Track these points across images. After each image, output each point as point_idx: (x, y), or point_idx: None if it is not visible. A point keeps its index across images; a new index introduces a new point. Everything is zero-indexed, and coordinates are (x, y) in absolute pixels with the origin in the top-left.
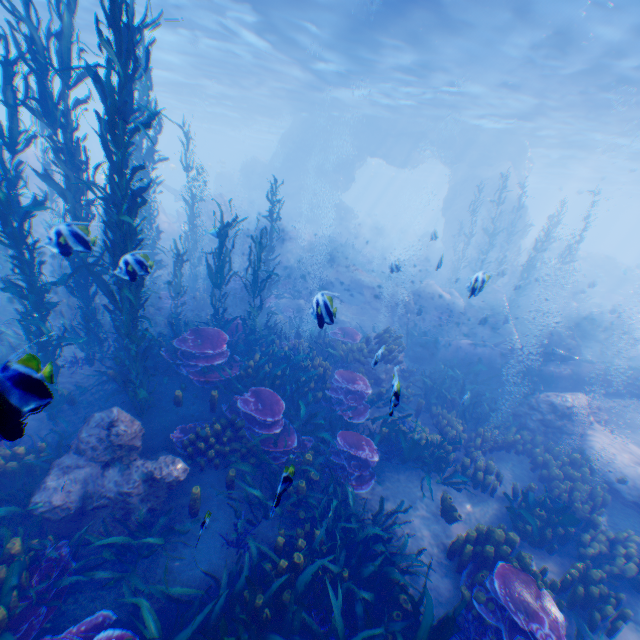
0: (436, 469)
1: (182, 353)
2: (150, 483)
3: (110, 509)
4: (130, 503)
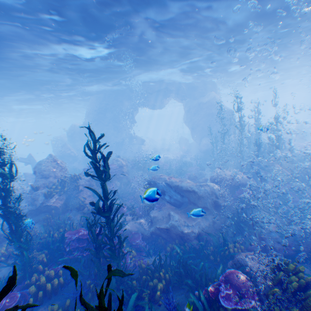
0: None
1: None
2: None
3: None
4: None
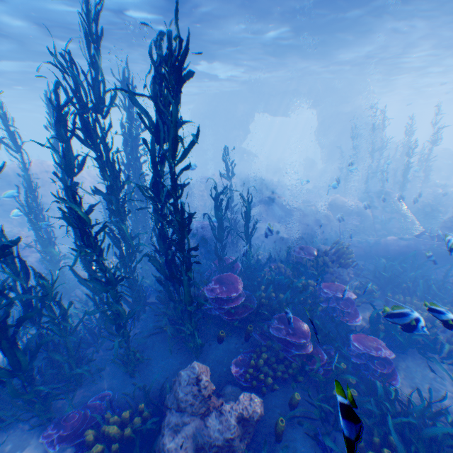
0: (436, 352)
1: (212, 299)
2: (241, 423)
3: None
4: (233, 445)
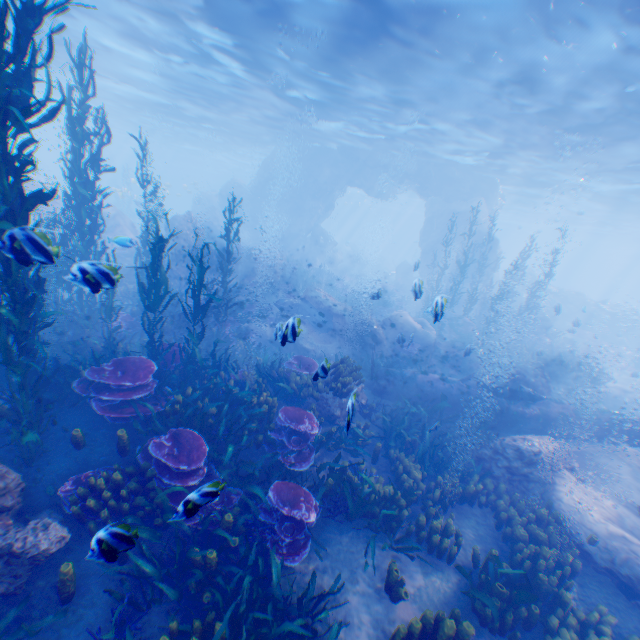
0: (385, 530)
1: (95, 385)
2: (7, 559)
3: None
4: None
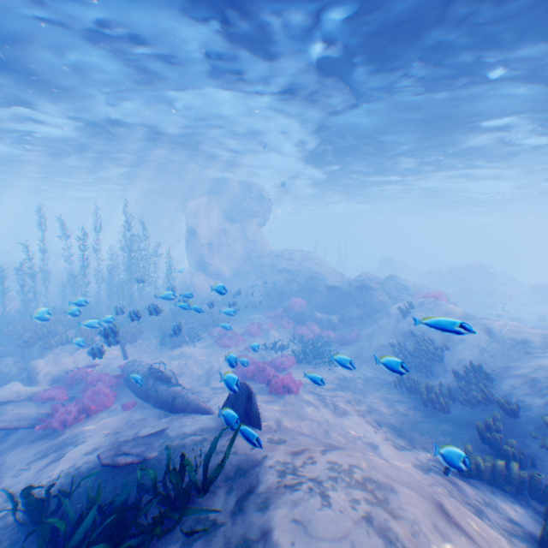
0: None
1: None
2: None
3: None
4: None
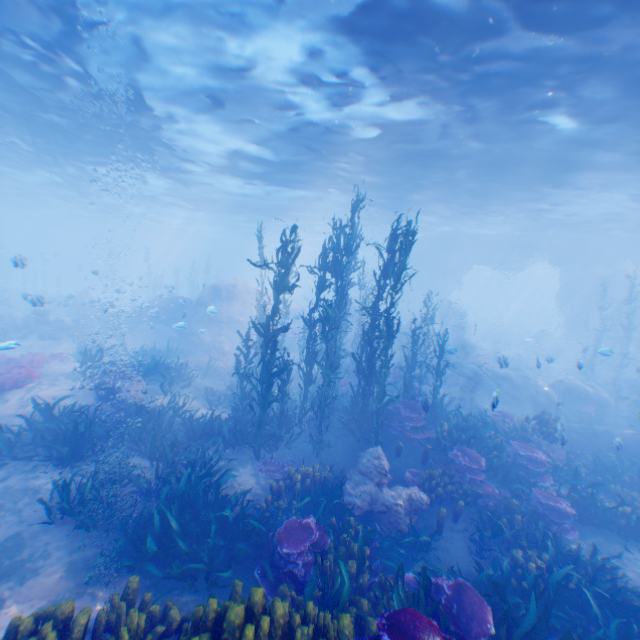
0: (636, 534)
1: (394, 416)
2: (407, 500)
3: (385, 513)
4: (397, 511)
